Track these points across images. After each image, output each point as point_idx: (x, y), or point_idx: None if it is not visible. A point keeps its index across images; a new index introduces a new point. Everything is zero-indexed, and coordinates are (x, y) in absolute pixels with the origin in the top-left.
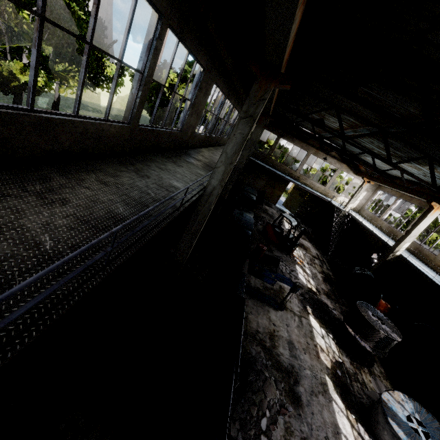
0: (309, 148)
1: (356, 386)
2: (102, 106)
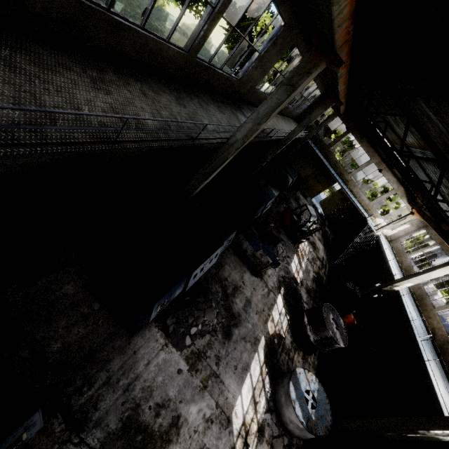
0: (374, 156)
1: (284, 356)
2: (191, 30)
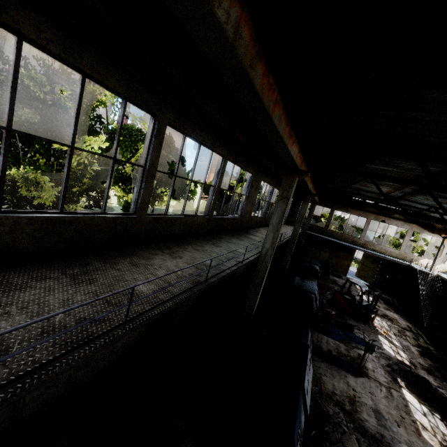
0: (367, 215)
1: None
2: (180, 210)
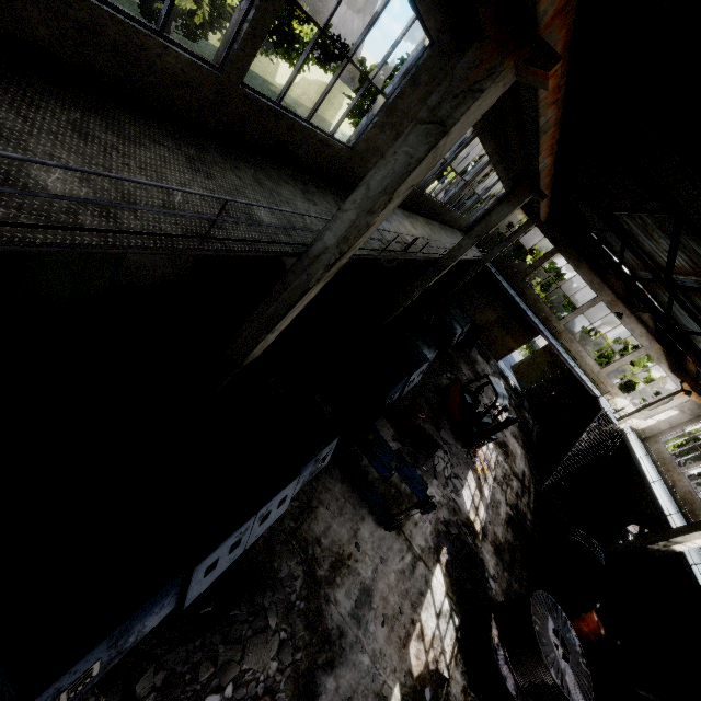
0: (602, 290)
1: None
2: (304, 106)
